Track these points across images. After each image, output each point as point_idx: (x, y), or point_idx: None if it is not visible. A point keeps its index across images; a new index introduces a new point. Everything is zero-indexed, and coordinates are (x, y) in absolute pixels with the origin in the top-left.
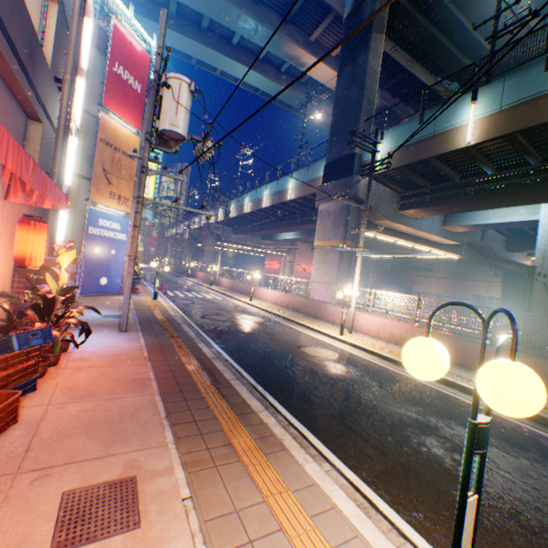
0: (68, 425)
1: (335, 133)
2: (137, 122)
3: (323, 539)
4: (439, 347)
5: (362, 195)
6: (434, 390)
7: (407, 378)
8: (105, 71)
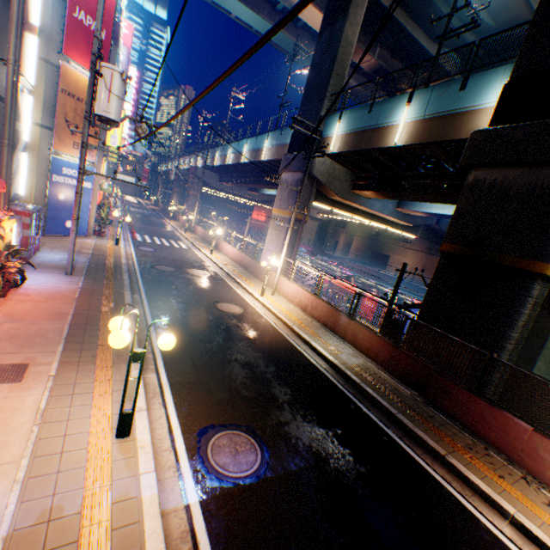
0: (1, 335)
1: (305, 102)
2: None
3: (111, 398)
4: (120, 321)
5: (316, 172)
6: (290, 345)
7: (280, 334)
8: (65, 17)
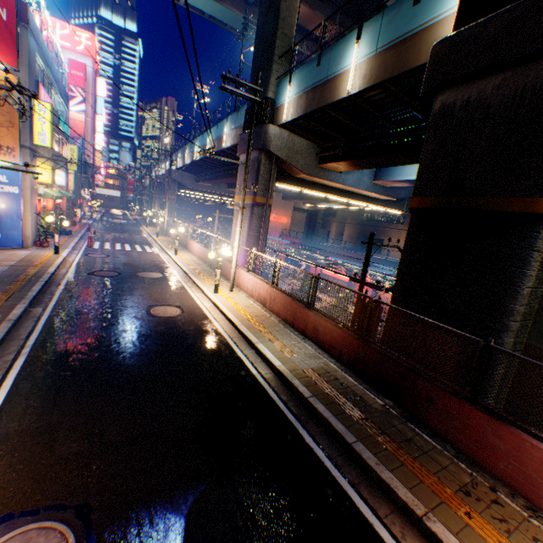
0: None
1: (254, 72)
2: (9, 57)
3: None
4: None
5: (272, 147)
6: (229, 350)
7: (220, 338)
8: None
